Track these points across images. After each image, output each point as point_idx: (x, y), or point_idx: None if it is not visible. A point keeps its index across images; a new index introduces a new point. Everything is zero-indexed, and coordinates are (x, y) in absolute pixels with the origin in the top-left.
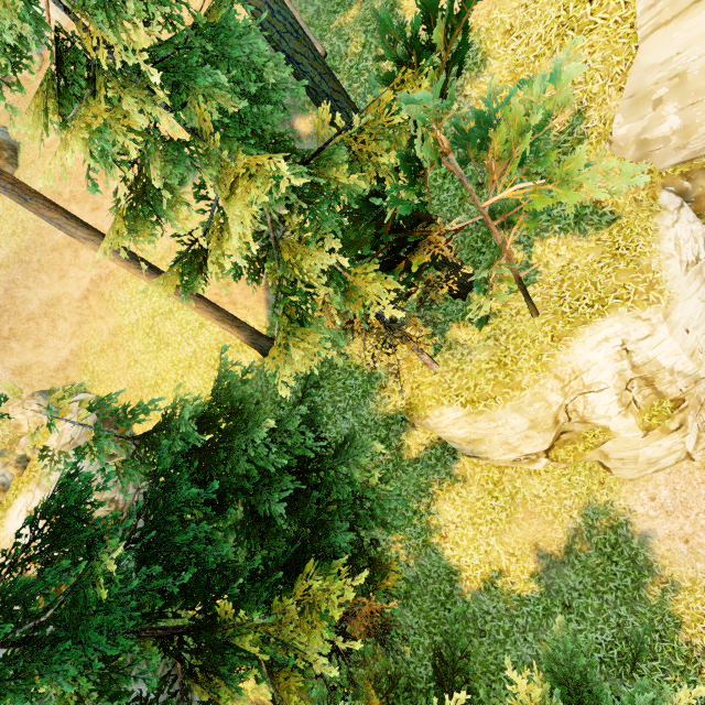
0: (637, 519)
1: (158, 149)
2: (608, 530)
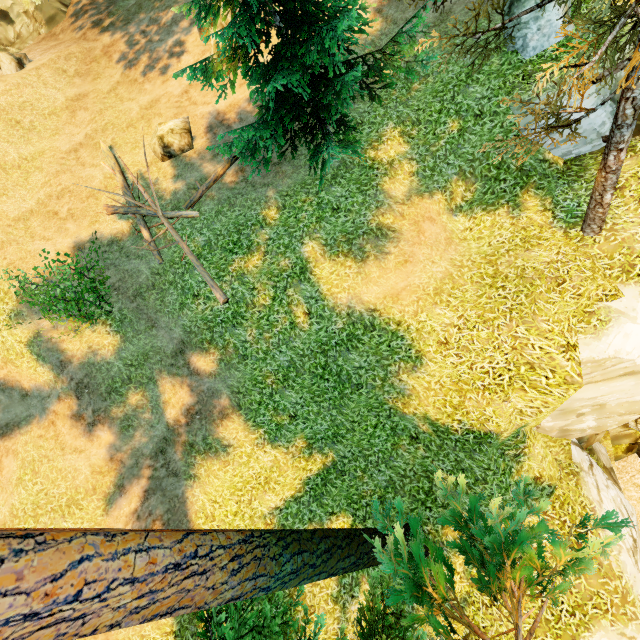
0: None
1: None
2: None
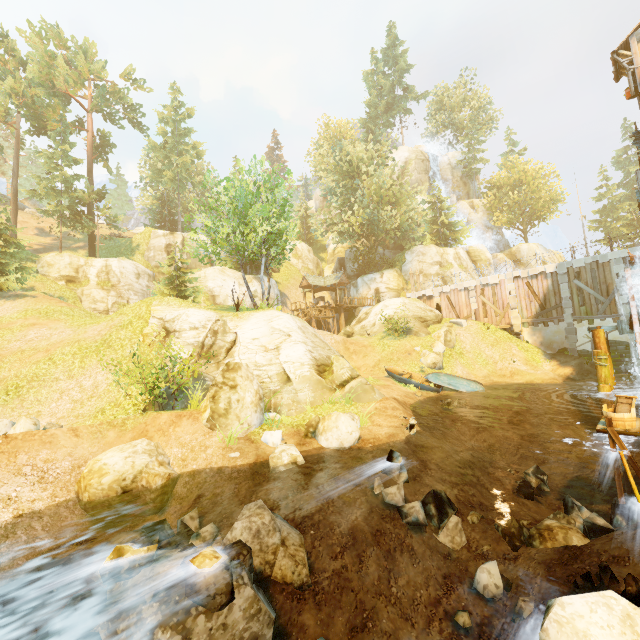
0: None
1: (55, 175)
2: None
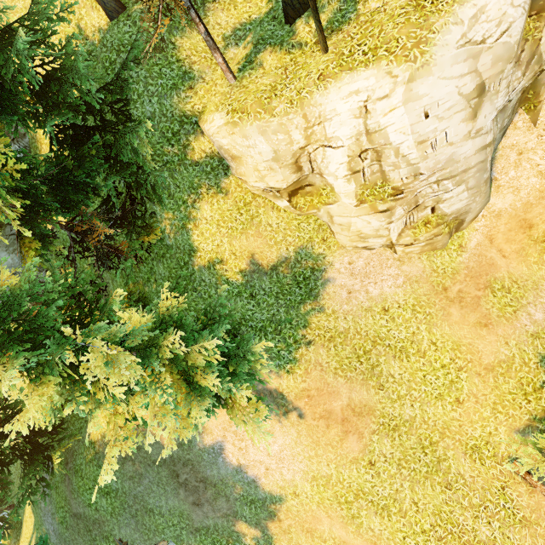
0: (331, 270)
1: None
2: (309, 269)
